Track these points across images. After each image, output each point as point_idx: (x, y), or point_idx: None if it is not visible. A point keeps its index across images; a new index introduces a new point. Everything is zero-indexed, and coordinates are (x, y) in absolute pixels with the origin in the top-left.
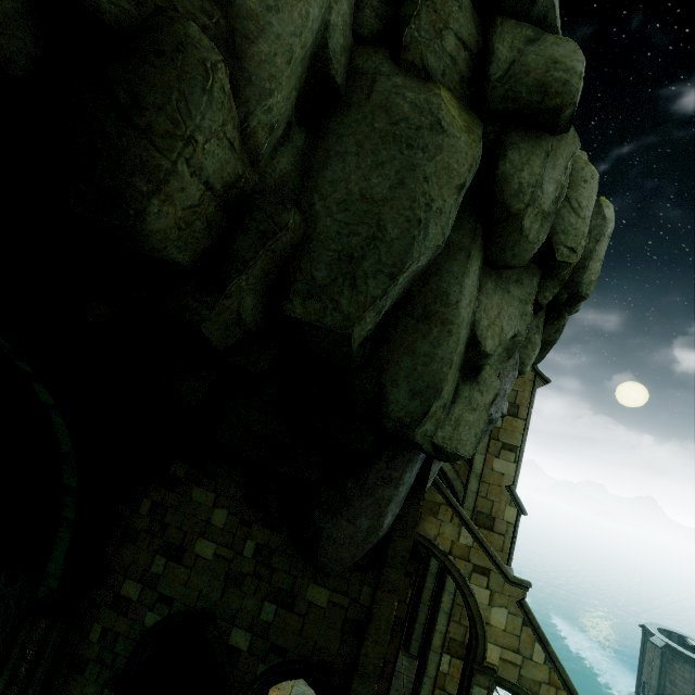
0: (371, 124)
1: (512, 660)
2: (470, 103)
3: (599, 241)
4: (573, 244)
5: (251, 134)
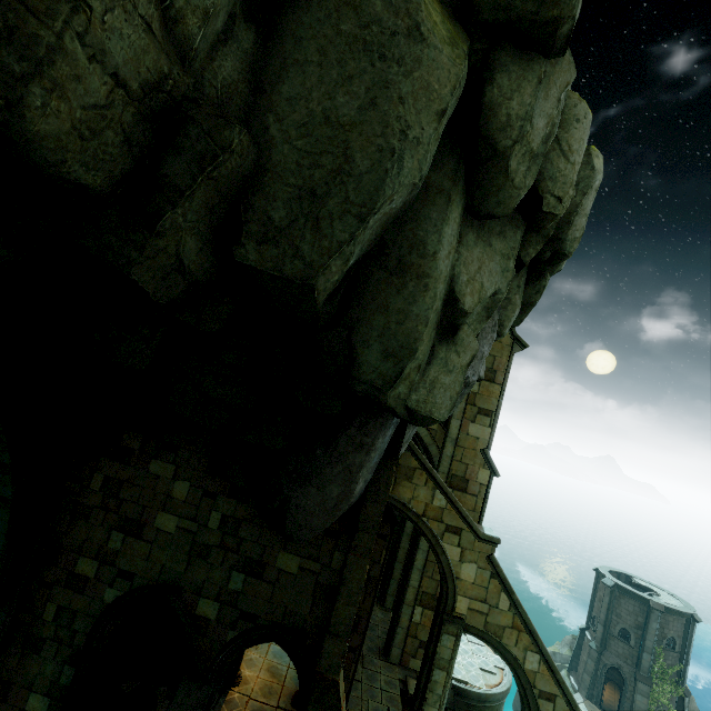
0: (337, 25)
1: (479, 609)
2: (456, 12)
3: (587, 194)
4: (561, 193)
5: (177, 17)
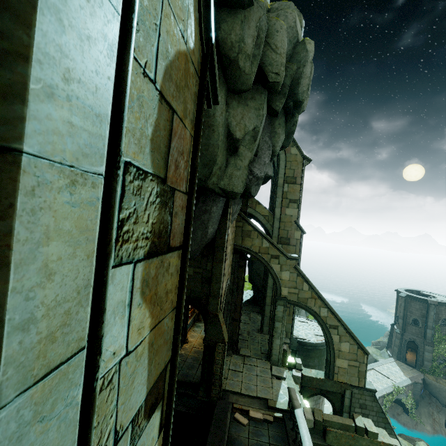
0: None
1: (293, 292)
2: None
3: (305, 66)
4: (277, 71)
5: None
